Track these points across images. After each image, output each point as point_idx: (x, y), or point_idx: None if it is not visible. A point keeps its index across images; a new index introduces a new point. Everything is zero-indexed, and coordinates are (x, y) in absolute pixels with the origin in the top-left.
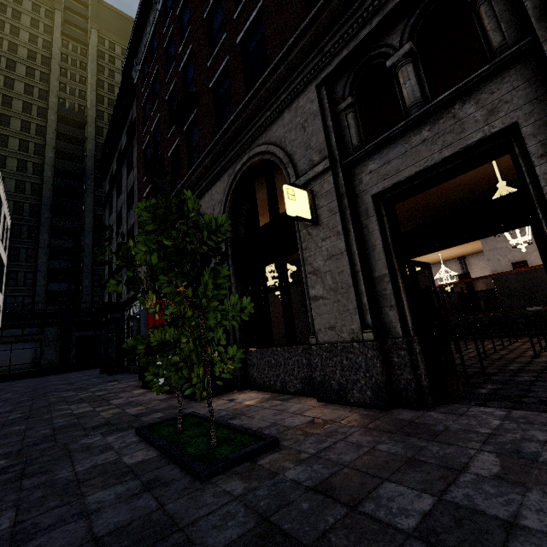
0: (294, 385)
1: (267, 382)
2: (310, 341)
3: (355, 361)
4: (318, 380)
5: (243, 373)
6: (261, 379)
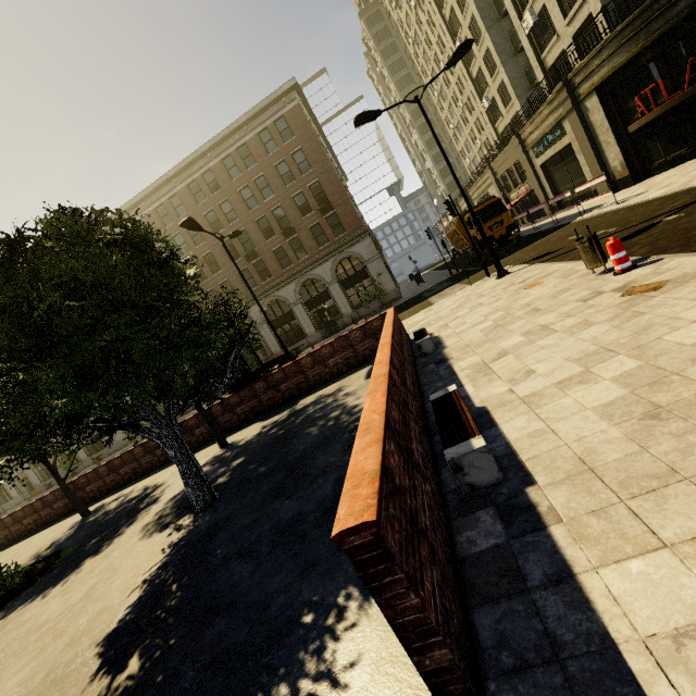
0: (15, 505)
1: (10, 508)
2: (14, 498)
3: (20, 498)
4: (17, 503)
5: (4, 510)
6: (9, 508)
